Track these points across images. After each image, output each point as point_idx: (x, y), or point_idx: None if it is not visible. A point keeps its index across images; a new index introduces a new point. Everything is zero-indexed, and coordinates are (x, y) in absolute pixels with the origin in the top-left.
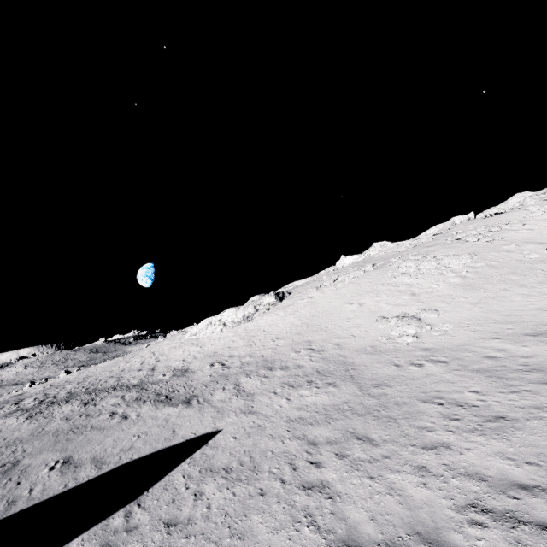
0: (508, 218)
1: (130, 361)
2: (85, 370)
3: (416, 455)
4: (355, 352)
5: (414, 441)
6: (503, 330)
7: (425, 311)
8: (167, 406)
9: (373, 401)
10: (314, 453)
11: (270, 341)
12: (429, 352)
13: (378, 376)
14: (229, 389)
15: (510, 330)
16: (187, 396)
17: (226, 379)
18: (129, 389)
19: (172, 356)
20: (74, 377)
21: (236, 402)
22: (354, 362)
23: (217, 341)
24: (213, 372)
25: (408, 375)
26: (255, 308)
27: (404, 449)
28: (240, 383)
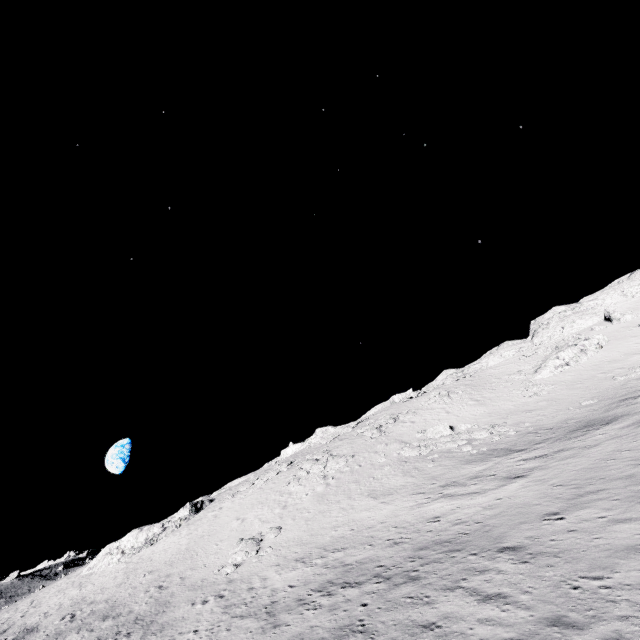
0: (414, 405)
1: None
2: None
3: None
4: (185, 588)
5: None
6: (292, 554)
7: (271, 530)
8: None
9: None
10: None
11: (141, 576)
12: (228, 585)
13: (168, 619)
14: None
15: (295, 554)
16: None
17: (57, 637)
18: None
19: (42, 607)
20: None
21: None
22: (172, 603)
23: (103, 578)
24: (54, 629)
25: (186, 616)
26: (163, 526)
27: None
28: None
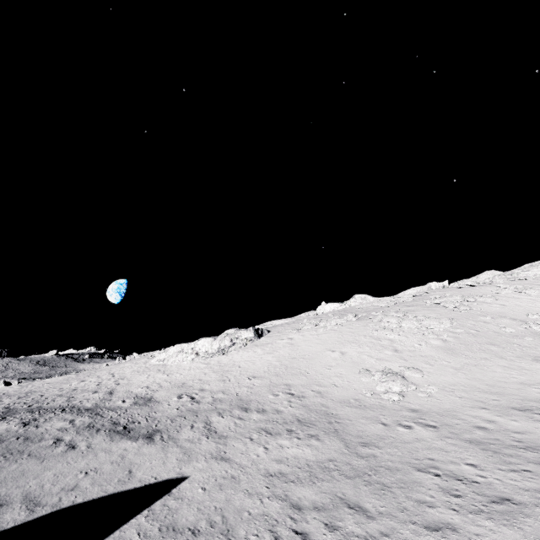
0: (481, 291)
1: (84, 379)
2: (29, 383)
3: (419, 535)
4: (338, 403)
5: (414, 517)
6: (490, 400)
7: (409, 369)
8: (124, 439)
9: (361, 462)
10: (300, 520)
11: (246, 379)
12: (417, 414)
13: (364, 433)
14: (198, 427)
15: (496, 401)
16: (149, 429)
17: (196, 415)
18: (81, 412)
19: (134, 381)
20: (15, 390)
21: (206, 444)
22: (337, 415)
23: (187, 371)
24: (180, 405)
25: (397, 437)
26: (232, 341)
27: (405, 527)
28: (211, 422)
